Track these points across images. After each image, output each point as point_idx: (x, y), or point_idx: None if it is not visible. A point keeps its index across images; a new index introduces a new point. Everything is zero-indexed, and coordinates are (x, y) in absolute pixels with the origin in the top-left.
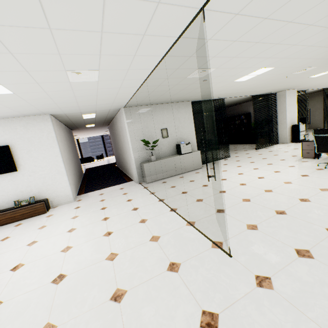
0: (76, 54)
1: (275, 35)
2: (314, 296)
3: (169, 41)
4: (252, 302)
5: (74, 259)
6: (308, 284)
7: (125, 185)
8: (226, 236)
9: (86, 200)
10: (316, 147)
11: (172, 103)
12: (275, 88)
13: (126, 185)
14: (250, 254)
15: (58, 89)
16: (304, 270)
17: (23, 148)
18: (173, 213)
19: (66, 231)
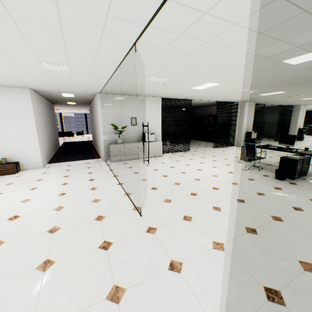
0: (47, 53)
1: (203, 64)
2: (174, 239)
3: (120, 56)
4: (137, 239)
5: (30, 207)
6: (176, 233)
7: (92, 161)
8: (146, 204)
9: (54, 168)
10: (245, 152)
11: (144, 96)
12: (235, 98)
13: (93, 161)
14: (154, 216)
15: (36, 72)
16: (180, 226)
17: (2, 114)
18: (119, 186)
19: (29, 189)
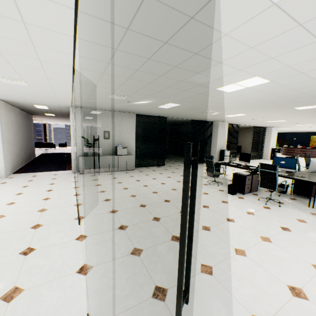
0: None
1: (149, 87)
2: (99, 245)
3: (68, 76)
4: (63, 245)
5: None
6: (104, 240)
7: (61, 172)
8: (91, 214)
9: (17, 178)
10: (207, 168)
11: (118, 112)
12: (206, 118)
13: (62, 173)
14: (92, 225)
15: None
16: (111, 235)
17: None
18: (74, 197)
19: None
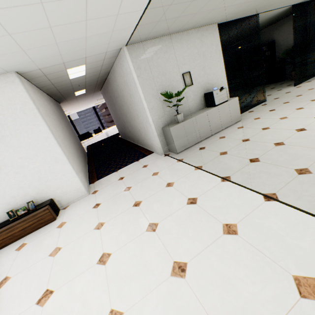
0: None
1: None
2: None
3: None
4: None
5: None
6: None
7: (146, 160)
8: None
9: (104, 190)
10: None
11: (192, 29)
12: None
13: (148, 161)
14: None
15: None
16: None
17: None
18: (279, 205)
19: (95, 261)
